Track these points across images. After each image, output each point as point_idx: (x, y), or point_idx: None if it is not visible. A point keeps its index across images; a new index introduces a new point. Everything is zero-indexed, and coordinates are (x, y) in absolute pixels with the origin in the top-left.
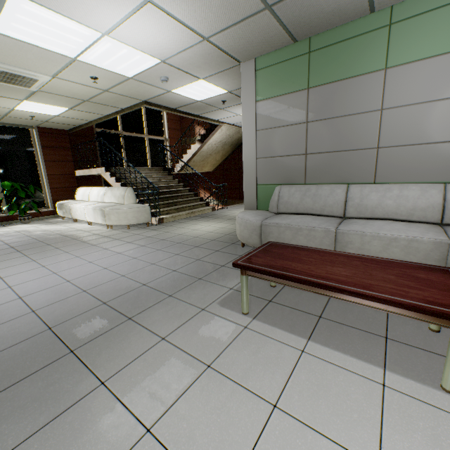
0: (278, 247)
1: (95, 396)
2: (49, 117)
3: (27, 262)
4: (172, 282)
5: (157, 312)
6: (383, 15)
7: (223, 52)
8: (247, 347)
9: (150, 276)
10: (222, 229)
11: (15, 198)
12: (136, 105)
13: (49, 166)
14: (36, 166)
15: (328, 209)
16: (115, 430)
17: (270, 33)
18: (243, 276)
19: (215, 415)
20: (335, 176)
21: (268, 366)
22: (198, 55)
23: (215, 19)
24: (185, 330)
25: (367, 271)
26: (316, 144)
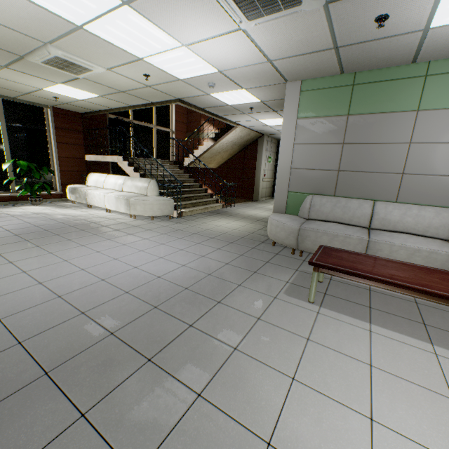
0: (333, 250)
1: (237, 357)
2: (73, 100)
3: (77, 247)
4: (233, 273)
5: (239, 298)
6: (421, 67)
7: (278, 72)
8: (328, 327)
9: (209, 267)
10: (244, 227)
11: (26, 178)
12: (168, 101)
13: (61, 149)
14: (48, 147)
15: (356, 220)
16: (269, 378)
17: (325, 65)
18: (316, 273)
19: (333, 370)
20: (363, 193)
21: (352, 340)
22: (254, 72)
23: (288, 49)
24: (271, 313)
25: (416, 274)
26: (348, 163)
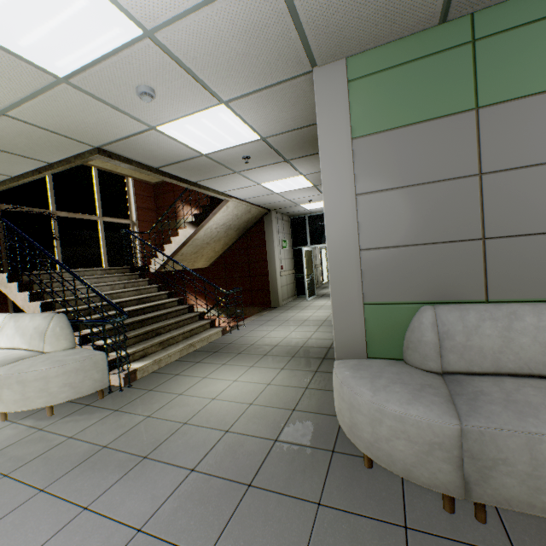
0: None
1: None
2: None
3: None
4: None
5: None
6: None
7: (295, 27)
8: None
9: None
10: (271, 390)
11: None
12: (78, 156)
13: None
14: None
15: None
16: None
17: None
18: None
19: None
20: None
21: None
22: (237, 28)
23: None
24: None
25: None
26: (507, 217)
